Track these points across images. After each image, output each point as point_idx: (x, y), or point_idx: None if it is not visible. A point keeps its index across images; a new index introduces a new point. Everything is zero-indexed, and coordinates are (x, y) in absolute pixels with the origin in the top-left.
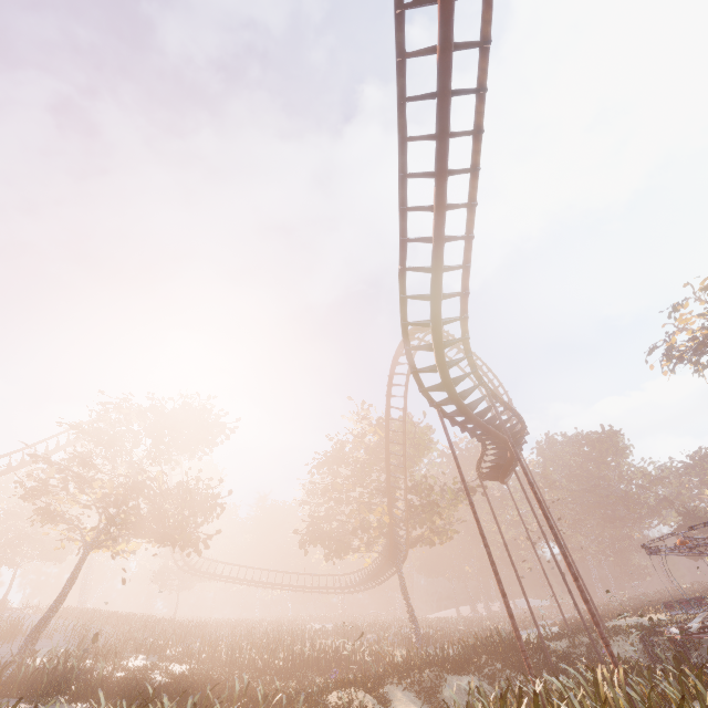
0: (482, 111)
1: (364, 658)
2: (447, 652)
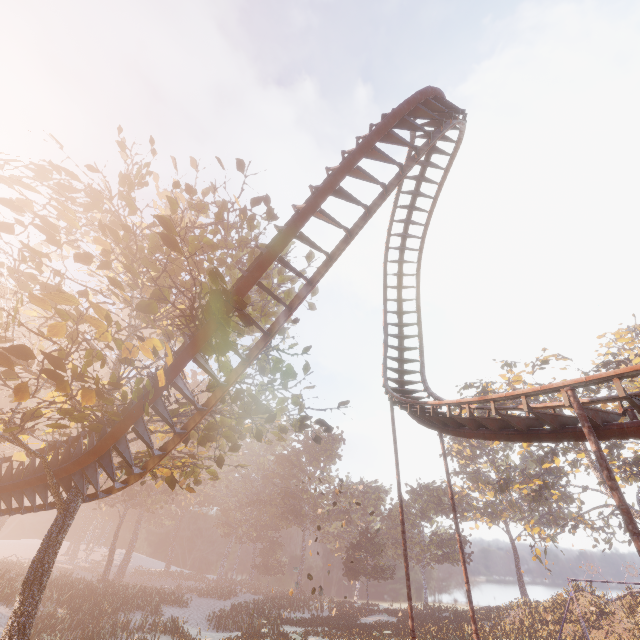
0: None
1: None
2: None
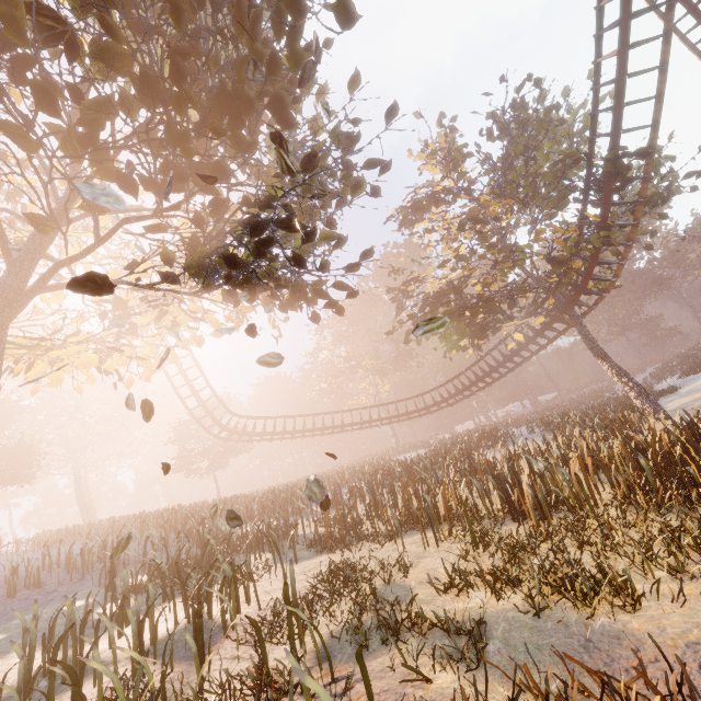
0: None
1: None
2: None
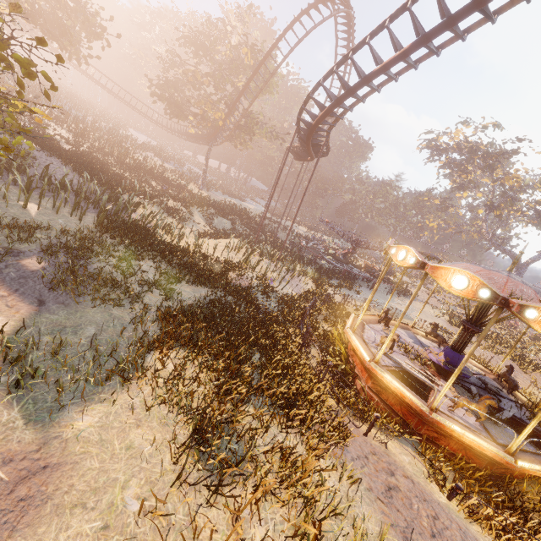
0: (482, 25)
1: (180, 187)
2: (220, 205)
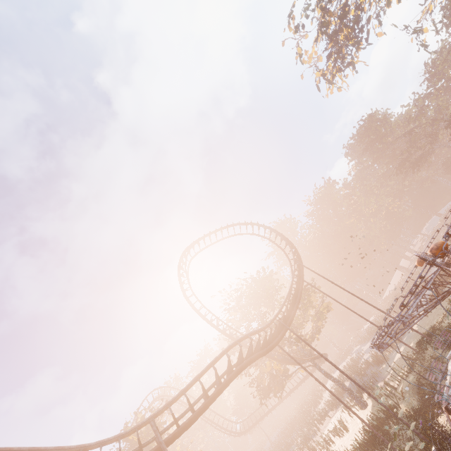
0: None
1: None
2: None
